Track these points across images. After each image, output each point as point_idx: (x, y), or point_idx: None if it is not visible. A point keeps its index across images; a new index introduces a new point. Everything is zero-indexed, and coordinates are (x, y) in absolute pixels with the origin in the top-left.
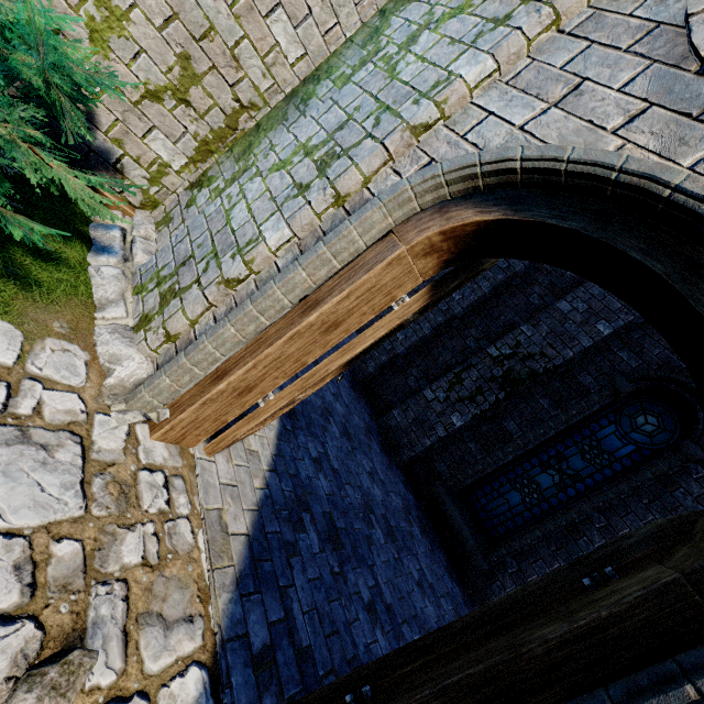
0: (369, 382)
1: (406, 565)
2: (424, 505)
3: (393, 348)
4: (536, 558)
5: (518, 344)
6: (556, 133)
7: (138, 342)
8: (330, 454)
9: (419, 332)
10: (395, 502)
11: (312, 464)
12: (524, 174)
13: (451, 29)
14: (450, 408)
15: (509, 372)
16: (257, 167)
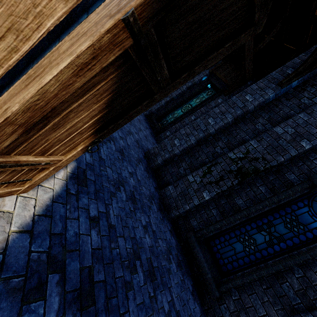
0: (157, 169)
1: (159, 301)
2: (181, 245)
3: (172, 150)
4: (252, 292)
5: (248, 152)
6: None
7: None
8: (111, 213)
9: (188, 142)
10: (161, 246)
11: (87, 222)
12: None
13: None
14: (202, 187)
15: (241, 168)
16: None
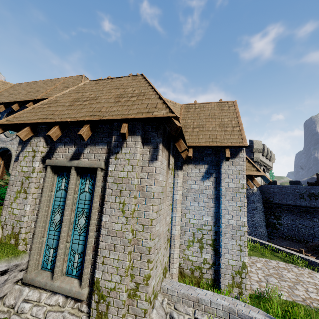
0: None
1: None
2: None
3: None
4: None
5: None
6: None
7: None
8: None
9: None
10: None
11: None
12: None
13: None
14: None
15: None
16: None
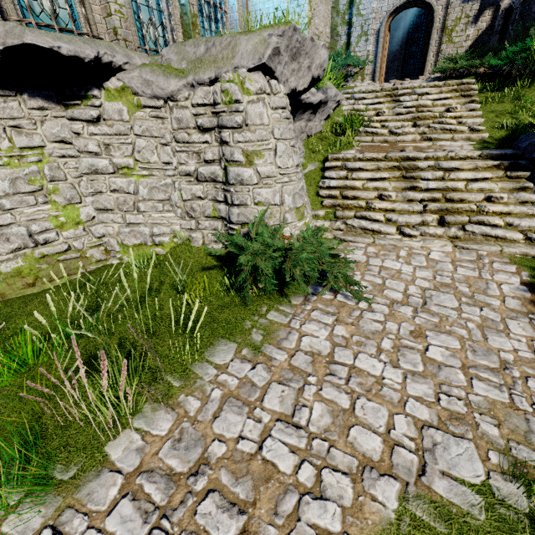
0: None
1: None
2: None
3: None
4: None
5: None
6: (392, 3)
7: (365, 81)
8: None
9: None
10: None
11: None
12: (394, 10)
13: (364, 3)
14: None
15: None
16: (352, 48)
